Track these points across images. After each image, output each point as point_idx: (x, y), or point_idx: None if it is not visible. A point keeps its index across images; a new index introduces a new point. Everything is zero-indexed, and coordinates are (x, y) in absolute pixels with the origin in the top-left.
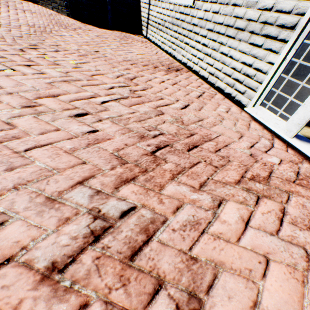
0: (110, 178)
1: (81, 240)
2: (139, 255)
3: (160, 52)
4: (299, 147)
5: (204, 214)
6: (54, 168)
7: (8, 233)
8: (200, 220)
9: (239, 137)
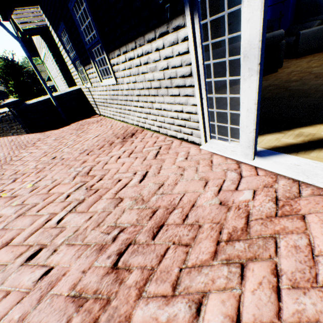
0: None
1: None
2: None
3: (114, 124)
4: (264, 167)
5: None
6: None
7: None
8: None
9: (204, 184)
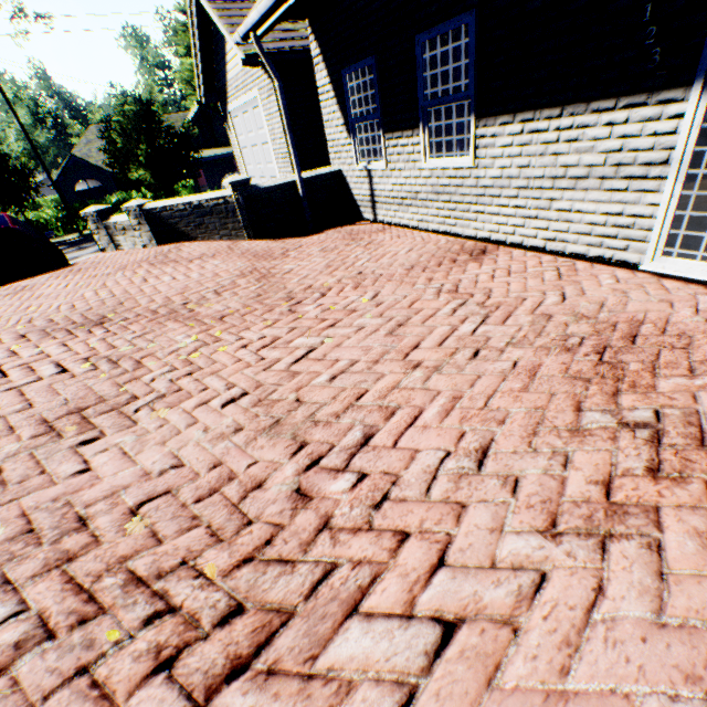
0: (595, 397)
1: (643, 447)
2: (706, 441)
3: (424, 236)
4: None
5: None
6: (535, 408)
7: (580, 462)
8: None
9: (669, 306)
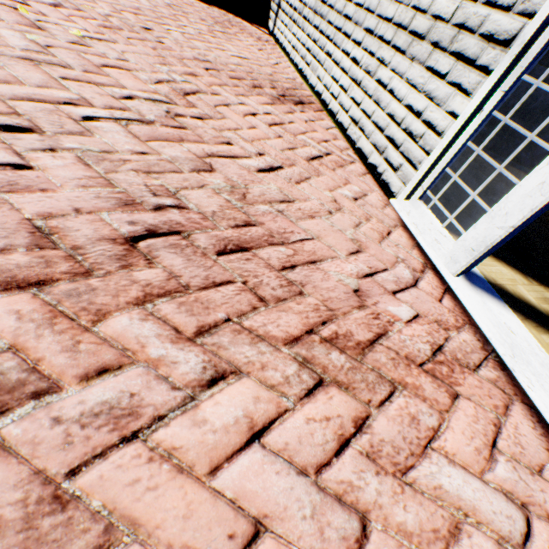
0: None
1: None
2: None
3: (284, 65)
4: (462, 297)
5: (163, 396)
6: None
7: None
8: (145, 407)
9: (353, 251)
